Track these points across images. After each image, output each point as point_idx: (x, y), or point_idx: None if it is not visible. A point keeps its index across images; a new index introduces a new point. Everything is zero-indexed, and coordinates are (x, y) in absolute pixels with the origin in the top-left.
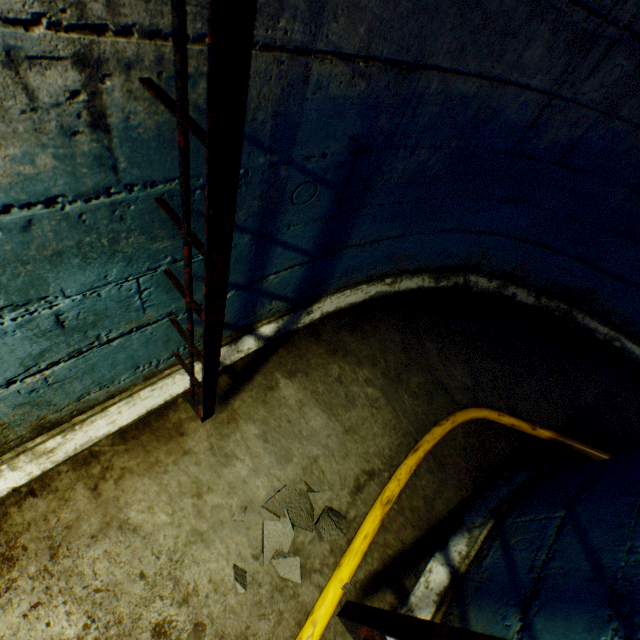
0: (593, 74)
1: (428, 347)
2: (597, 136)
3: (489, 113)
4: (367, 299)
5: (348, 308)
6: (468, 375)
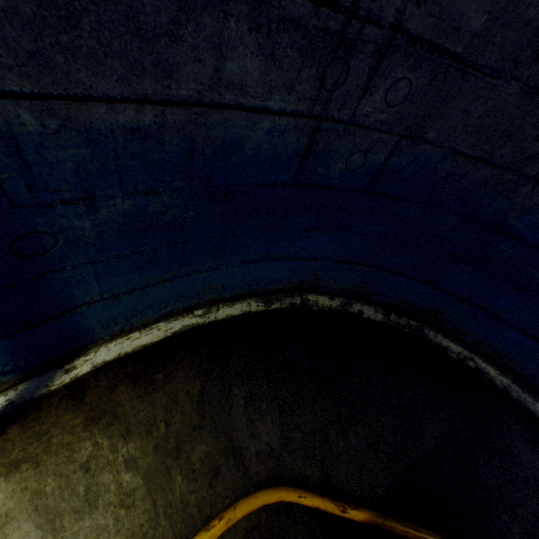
0: (370, 90)
1: (235, 395)
2: (406, 161)
3: (219, 144)
4: (171, 335)
5: (141, 350)
6: (278, 431)
